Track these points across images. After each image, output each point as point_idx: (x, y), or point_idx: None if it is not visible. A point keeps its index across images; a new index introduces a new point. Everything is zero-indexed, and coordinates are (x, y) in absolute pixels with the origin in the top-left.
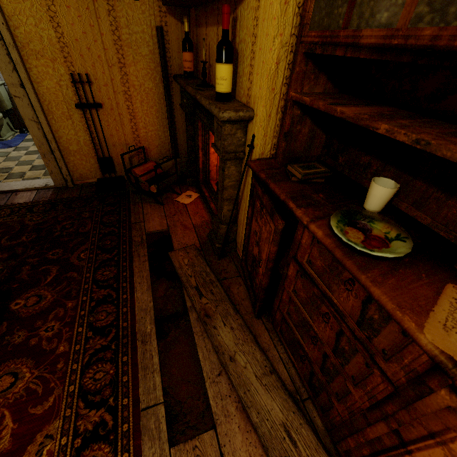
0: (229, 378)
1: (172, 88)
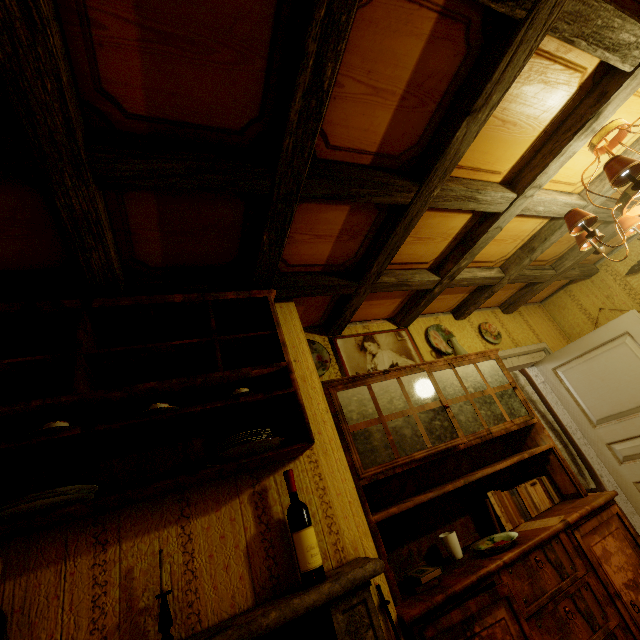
0: None
1: None
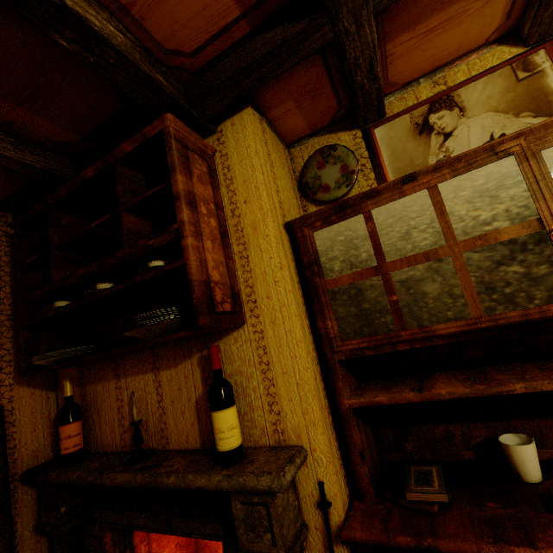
0: None
1: (14, 502)
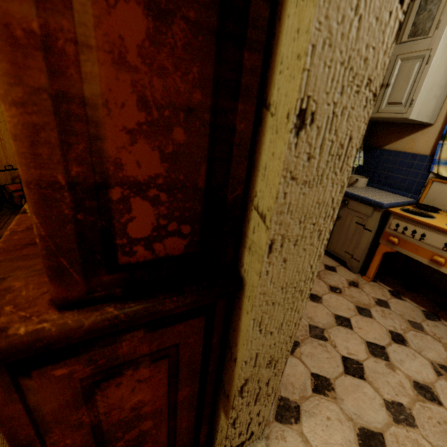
0: None
1: None
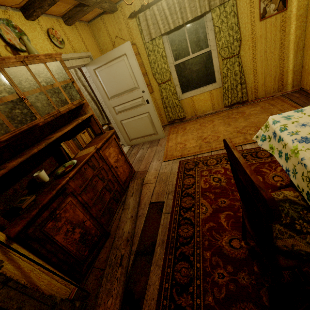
0: (138, 213)
1: None
